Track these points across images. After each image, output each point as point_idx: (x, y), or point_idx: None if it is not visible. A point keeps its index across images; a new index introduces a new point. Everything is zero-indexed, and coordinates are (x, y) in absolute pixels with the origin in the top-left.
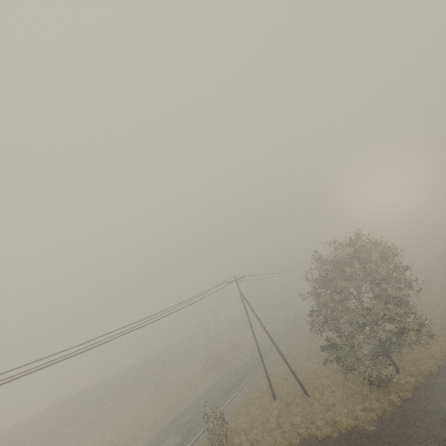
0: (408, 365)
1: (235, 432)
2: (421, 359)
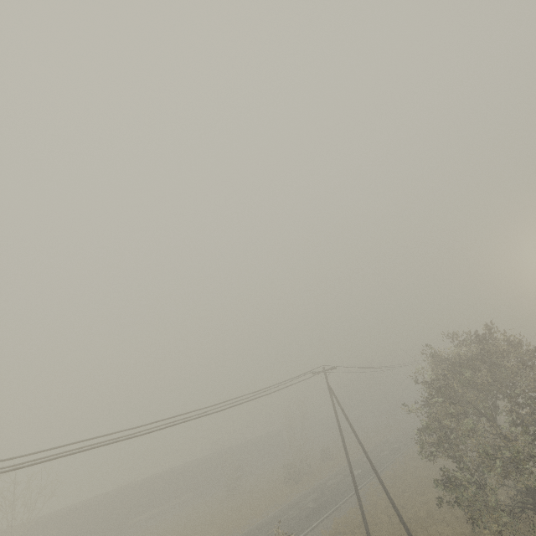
0: None
1: None
2: None
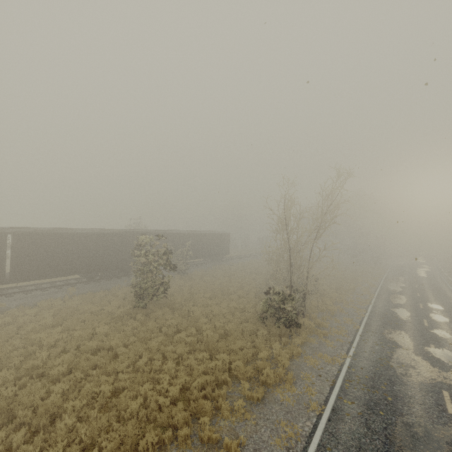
0: None
1: None
2: None
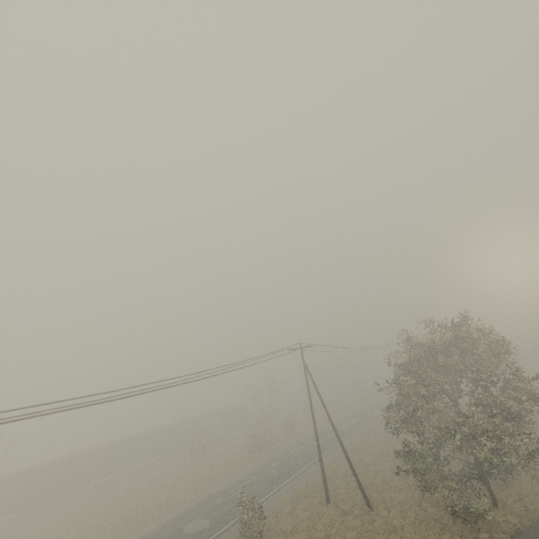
0: (511, 499)
1: (274, 532)
2: (533, 495)
